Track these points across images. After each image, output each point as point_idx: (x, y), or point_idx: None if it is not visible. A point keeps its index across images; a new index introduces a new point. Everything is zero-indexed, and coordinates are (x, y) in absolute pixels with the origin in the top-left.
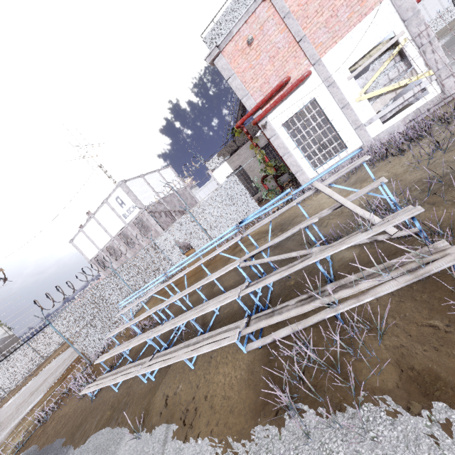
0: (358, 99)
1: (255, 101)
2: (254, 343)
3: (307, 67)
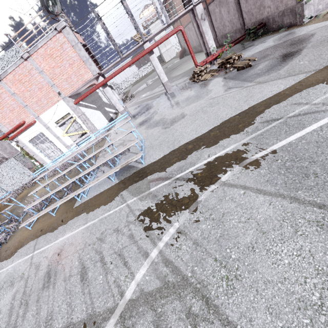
0: (63, 135)
1: (8, 128)
2: None
3: (33, 118)
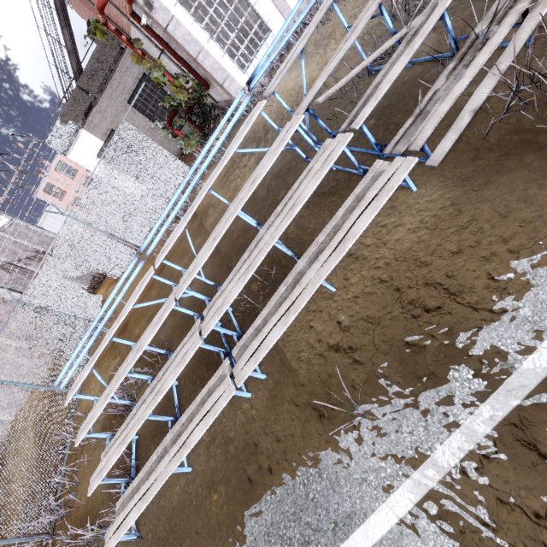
0: None
1: None
2: (439, 149)
3: None
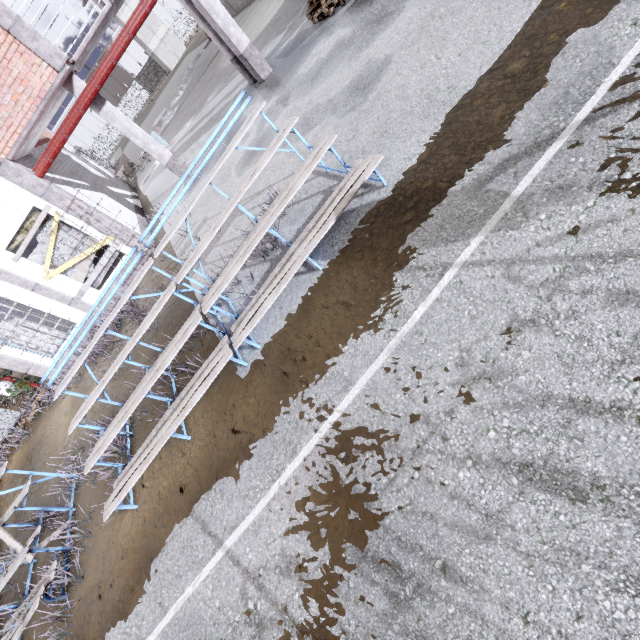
0: (47, 277)
1: None
2: None
3: None
